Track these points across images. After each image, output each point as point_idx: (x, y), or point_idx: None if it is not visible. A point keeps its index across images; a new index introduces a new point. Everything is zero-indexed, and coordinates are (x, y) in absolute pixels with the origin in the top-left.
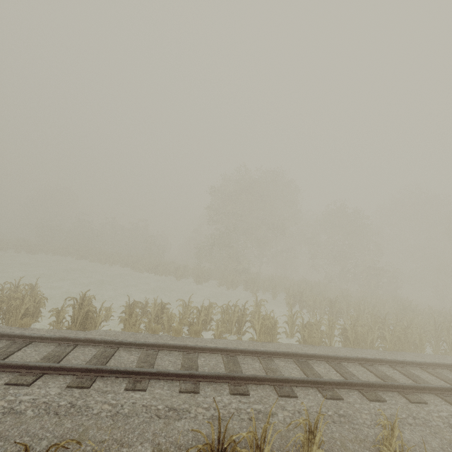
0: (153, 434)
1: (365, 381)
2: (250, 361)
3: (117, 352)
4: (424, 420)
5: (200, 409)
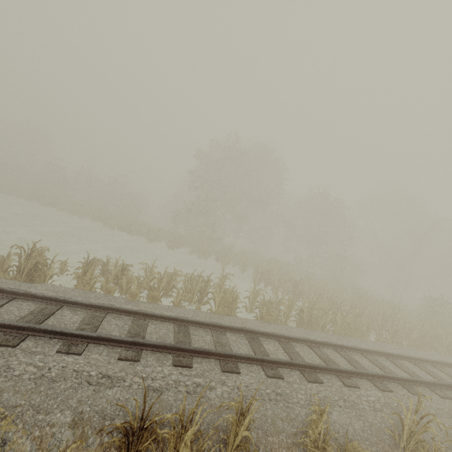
0: (78, 402)
1: (308, 363)
2: (202, 333)
3: (60, 311)
4: (353, 403)
5: (137, 379)
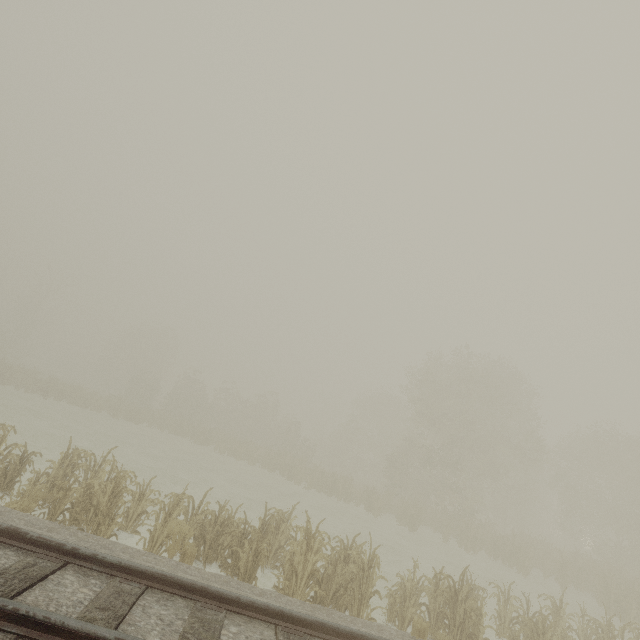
0: None
1: None
2: None
3: None
4: None
5: None
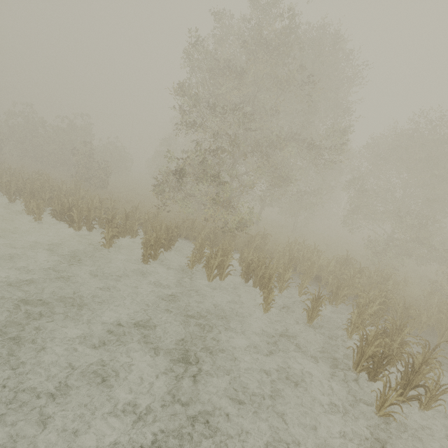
0: None
1: None
2: None
3: None
4: None
5: None
